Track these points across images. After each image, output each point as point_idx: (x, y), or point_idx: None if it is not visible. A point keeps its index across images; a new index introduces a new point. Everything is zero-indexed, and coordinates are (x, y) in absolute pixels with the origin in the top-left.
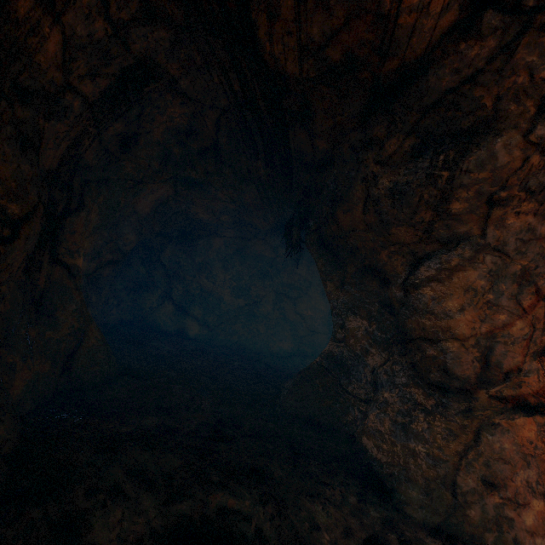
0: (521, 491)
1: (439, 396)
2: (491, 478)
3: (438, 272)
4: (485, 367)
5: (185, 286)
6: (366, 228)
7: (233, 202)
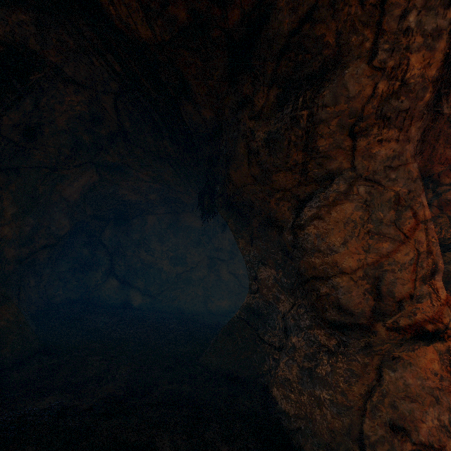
0: (434, 433)
1: (339, 335)
2: (400, 421)
3: (319, 210)
4: (378, 298)
5: (126, 261)
6: (254, 181)
7: (156, 181)
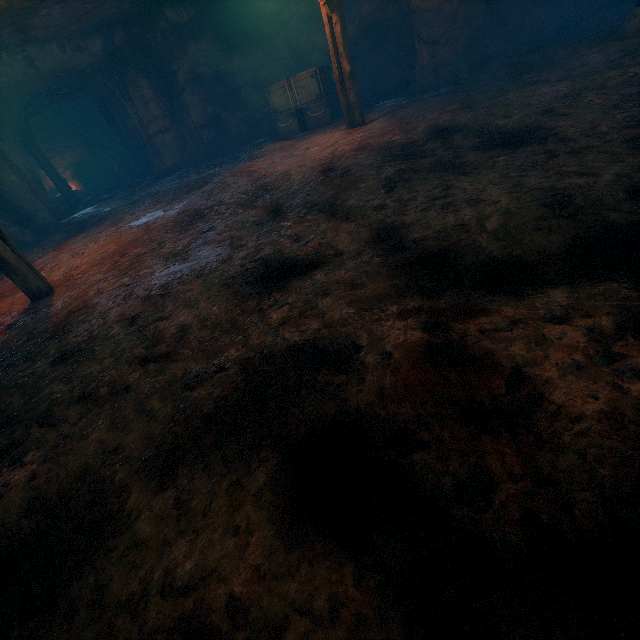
0: None
1: None
2: None
3: None
4: None
5: None
6: None
7: None
